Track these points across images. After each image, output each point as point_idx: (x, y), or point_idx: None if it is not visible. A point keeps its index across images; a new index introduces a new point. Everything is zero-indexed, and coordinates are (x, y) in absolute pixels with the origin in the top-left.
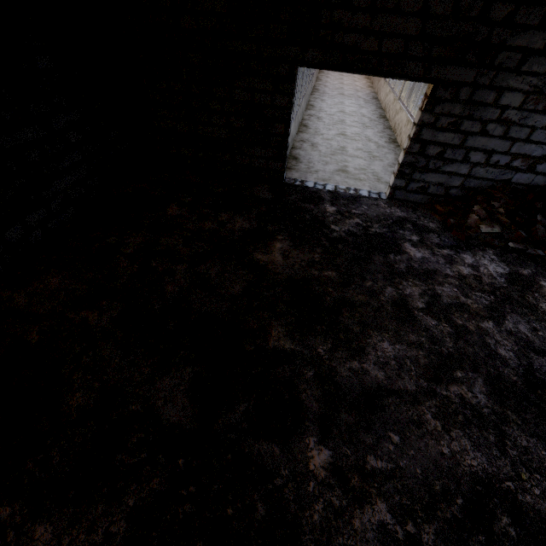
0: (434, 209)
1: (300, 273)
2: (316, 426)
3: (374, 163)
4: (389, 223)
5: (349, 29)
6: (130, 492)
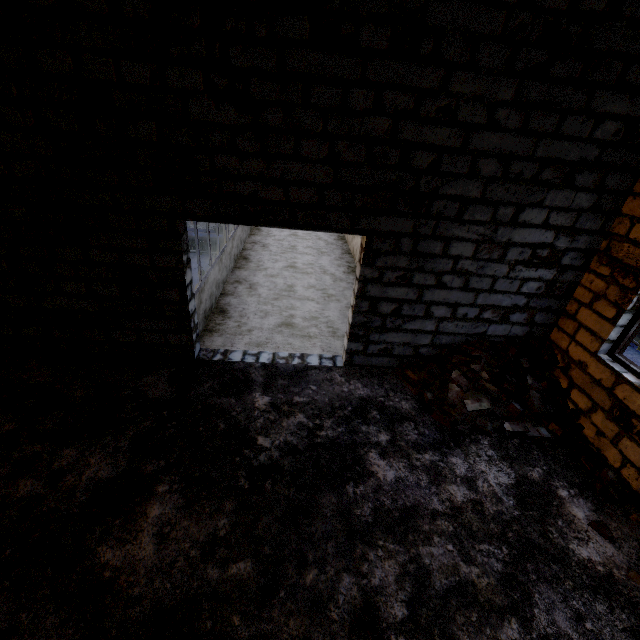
0: (405, 377)
1: (183, 584)
2: None
3: (330, 306)
4: (347, 413)
5: (240, 176)
6: None
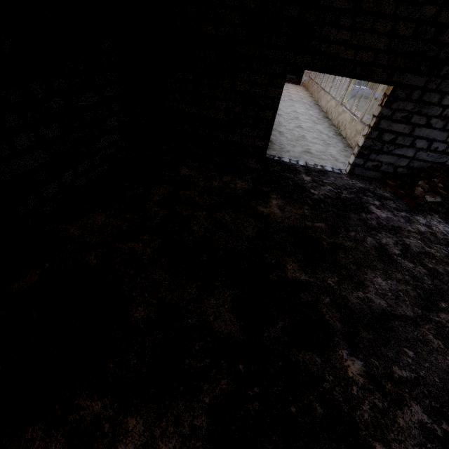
0: (386, 183)
1: (297, 223)
2: (345, 341)
3: (330, 148)
4: (354, 191)
5: (333, 42)
6: (204, 391)
